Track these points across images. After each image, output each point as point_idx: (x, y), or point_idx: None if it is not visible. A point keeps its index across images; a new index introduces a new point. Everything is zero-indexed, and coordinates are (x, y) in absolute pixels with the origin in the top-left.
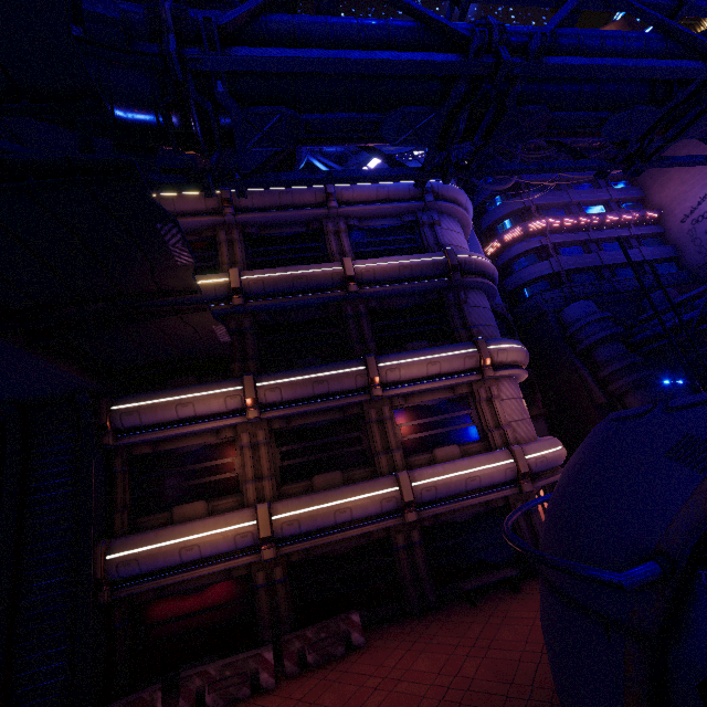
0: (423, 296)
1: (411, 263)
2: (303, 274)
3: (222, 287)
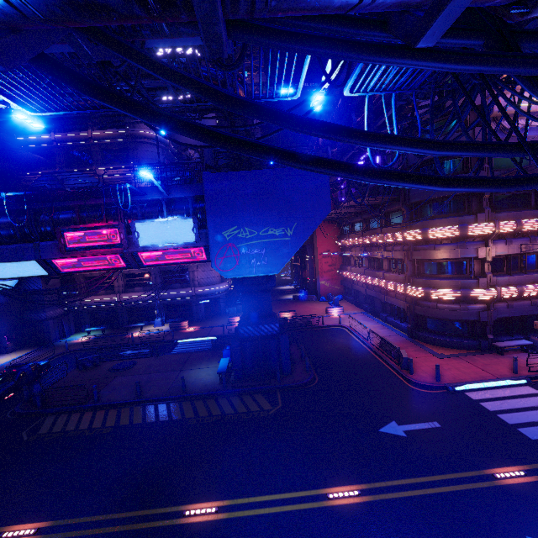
0: (122, 145)
1: (112, 133)
2: (74, 136)
3: (49, 139)
